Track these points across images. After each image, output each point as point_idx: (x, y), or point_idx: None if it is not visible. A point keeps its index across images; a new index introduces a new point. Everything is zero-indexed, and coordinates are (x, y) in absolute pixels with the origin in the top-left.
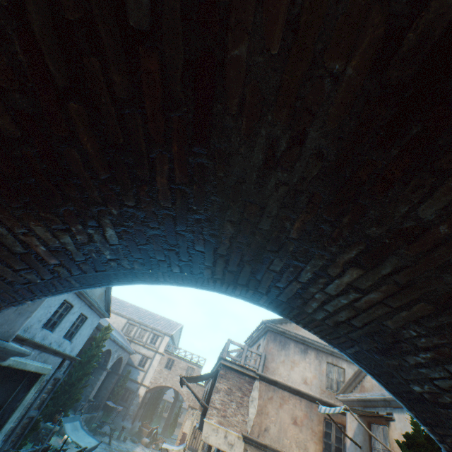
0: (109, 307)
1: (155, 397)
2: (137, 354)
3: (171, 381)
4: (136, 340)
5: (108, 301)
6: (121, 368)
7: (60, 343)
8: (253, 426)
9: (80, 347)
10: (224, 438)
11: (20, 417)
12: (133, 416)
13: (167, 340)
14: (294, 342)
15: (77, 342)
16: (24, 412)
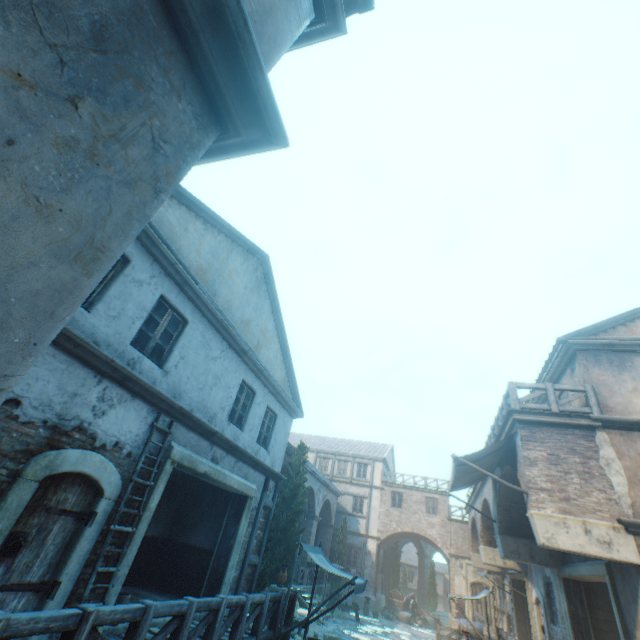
0: (297, 401)
1: (391, 556)
2: (345, 496)
3: (408, 523)
4: (337, 477)
5: (294, 392)
6: (331, 517)
7: (255, 451)
8: (633, 506)
9: (280, 462)
10: (584, 534)
11: (240, 563)
12: (372, 583)
13: (380, 467)
14: (638, 356)
15: (275, 453)
16: (242, 556)
